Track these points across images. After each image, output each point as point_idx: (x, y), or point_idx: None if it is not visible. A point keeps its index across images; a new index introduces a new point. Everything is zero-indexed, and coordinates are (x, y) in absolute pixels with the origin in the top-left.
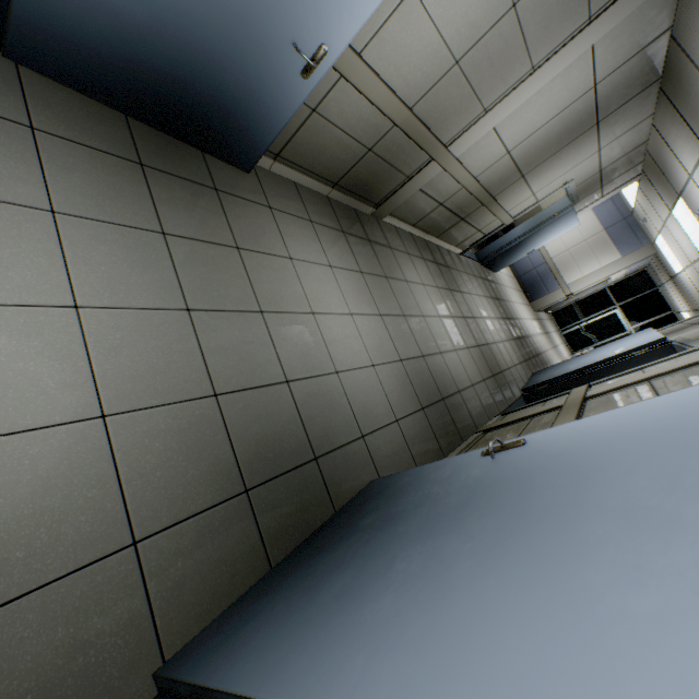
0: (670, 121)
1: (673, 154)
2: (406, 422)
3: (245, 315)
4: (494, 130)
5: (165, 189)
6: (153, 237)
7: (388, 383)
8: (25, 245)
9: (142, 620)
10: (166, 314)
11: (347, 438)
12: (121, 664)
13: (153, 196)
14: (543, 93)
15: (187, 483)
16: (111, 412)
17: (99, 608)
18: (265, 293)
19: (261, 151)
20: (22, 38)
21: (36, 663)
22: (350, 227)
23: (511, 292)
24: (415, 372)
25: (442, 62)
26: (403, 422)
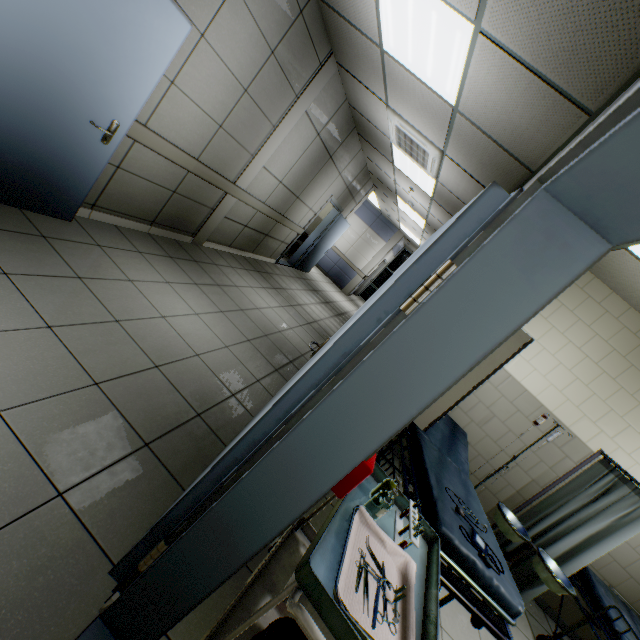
0: (371, 152)
1: (382, 171)
2: (266, 380)
3: (103, 325)
4: (264, 168)
5: None
6: None
7: (243, 357)
8: None
9: (86, 544)
10: (30, 332)
11: (221, 398)
12: (79, 575)
13: None
14: (287, 141)
15: (92, 447)
16: (4, 408)
17: (45, 543)
18: (116, 307)
19: (79, 202)
20: None
21: (1, 589)
22: (176, 253)
23: (325, 284)
24: (263, 347)
25: (210, 127)
26: (264, 381)
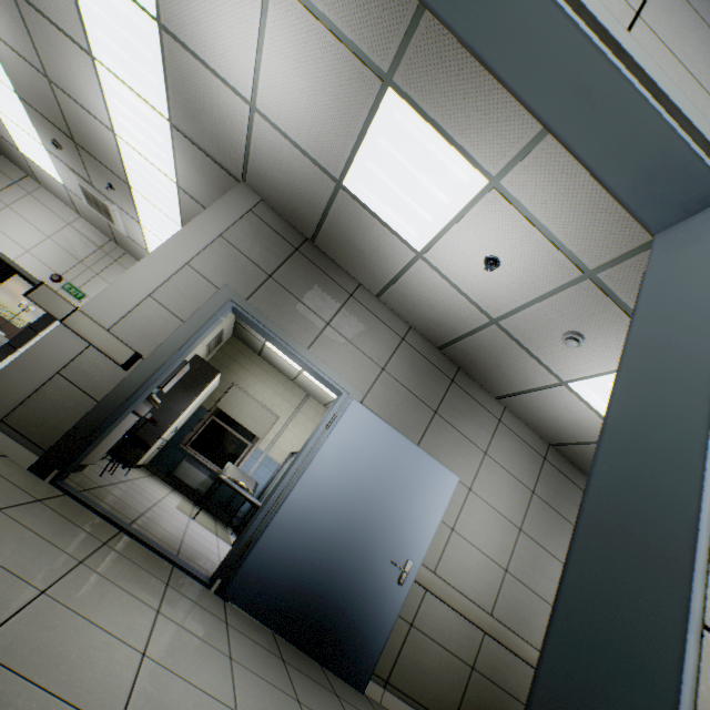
0: None
1: None
2: None
3: None
4: None
5: (299, 677)
6: (291, 699)
7: None
8: (213, 664)
9: None
10: None
11: None
12: None
13: (290, 677)
14: None
15: None
16: None
17: None
18: None
19: (373, 660)
20: (238, 581)
21: None
22: None
23: None
24: None
25: (495, 571)
26: None
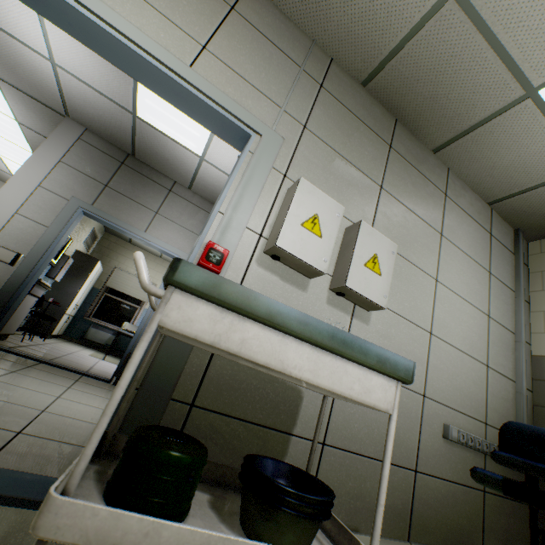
0: None
1: None
2: None
3: None
4: None
5: None
6: None
7: None
8: (106, 402)
9: None
10: None
11: None
12: None
13: None
14: None
15: None
16: None
17: None
18: None
19: None
20: None
21: (49, 453)
22: None
23: None
24: None
25: None
26: None
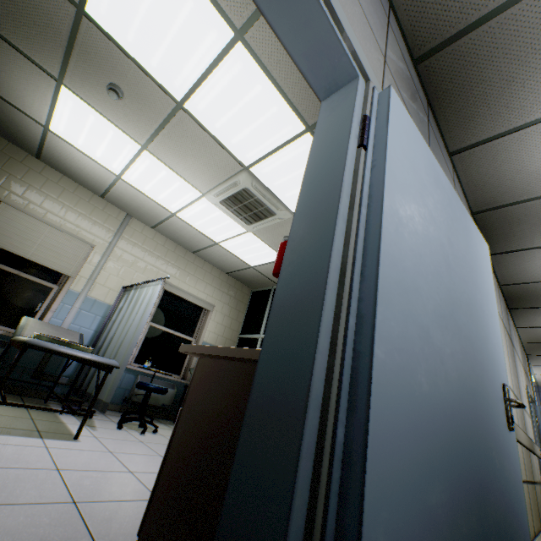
0: (534, 315)
1: None
2: None
3: None
4: None
5: None
6: None
7: None
8: None
9: None
10: None
11: None
12: None
13: None
14: None
15: None
16: None
17: None
18: None
19: None
20: None
21: None
22: None
23: None
24: None
25: None
26: None
